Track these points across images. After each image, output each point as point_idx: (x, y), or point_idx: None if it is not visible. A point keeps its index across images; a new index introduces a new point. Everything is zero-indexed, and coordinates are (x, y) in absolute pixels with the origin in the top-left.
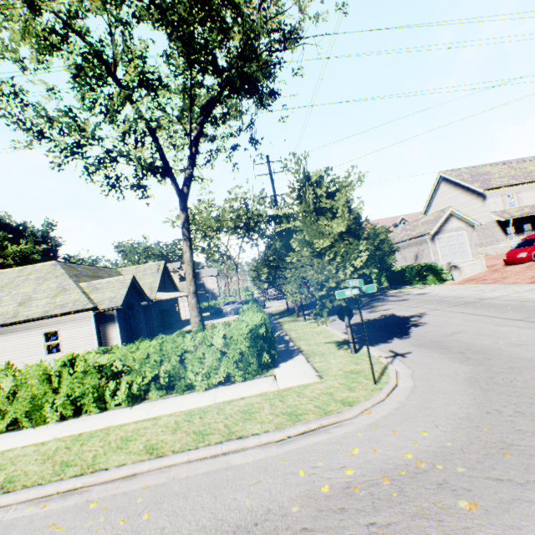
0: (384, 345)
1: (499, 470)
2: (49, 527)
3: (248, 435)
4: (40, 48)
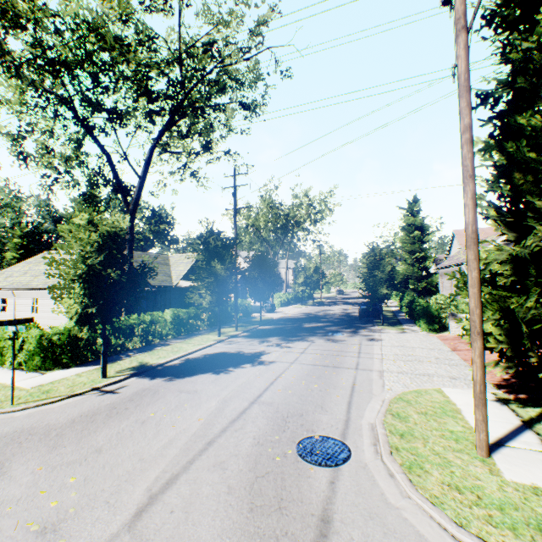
0: (142, 380)
1: None
2: None
3: None
4: (12, 113)
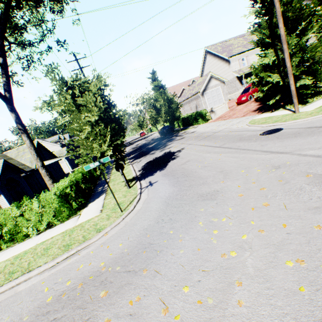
0: (150, 178)
1: (134, 264)
2: None
3: (35, 268)
4: None
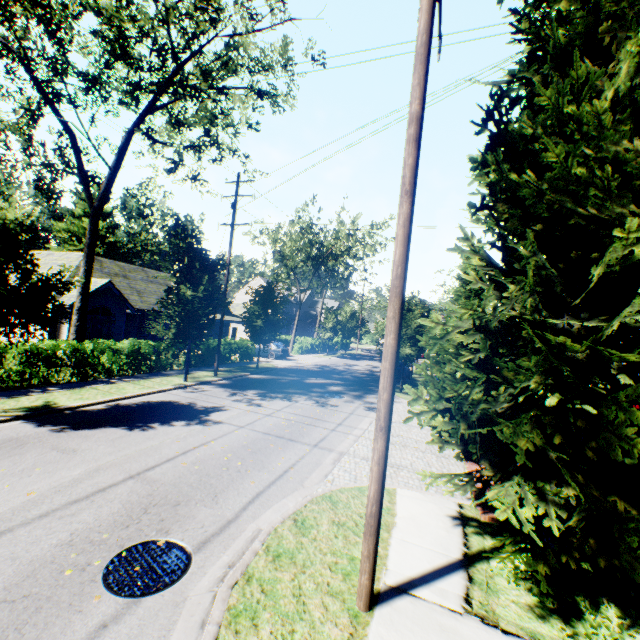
0: (24, 426)
1: None
2: None
3: None
4: None
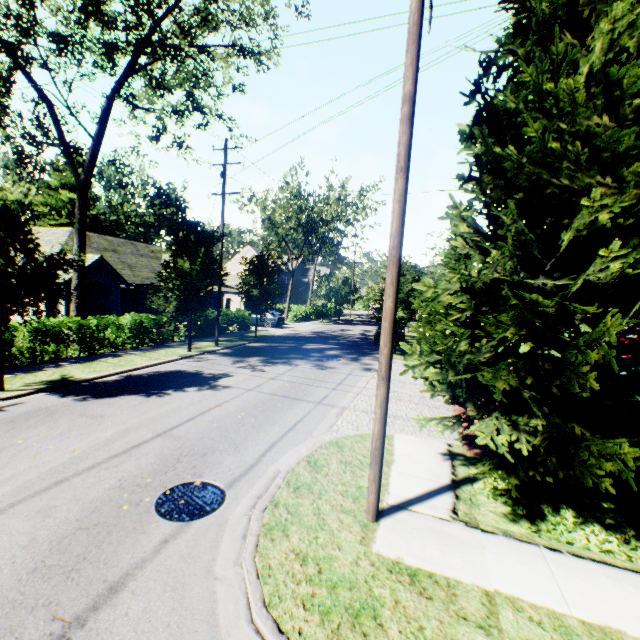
0: (48, 397)
1: None
2: None
3: None
4: None
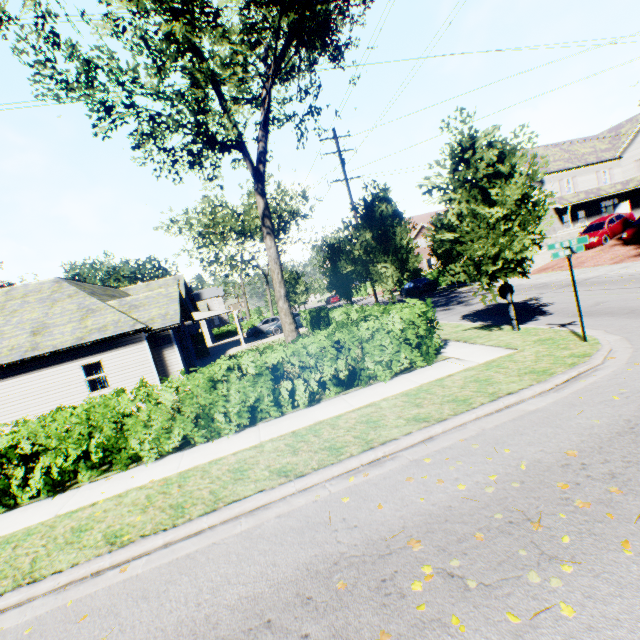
0: (535, 322)
1: None
2: (407, 480)
3: (515, 390)
4: None
